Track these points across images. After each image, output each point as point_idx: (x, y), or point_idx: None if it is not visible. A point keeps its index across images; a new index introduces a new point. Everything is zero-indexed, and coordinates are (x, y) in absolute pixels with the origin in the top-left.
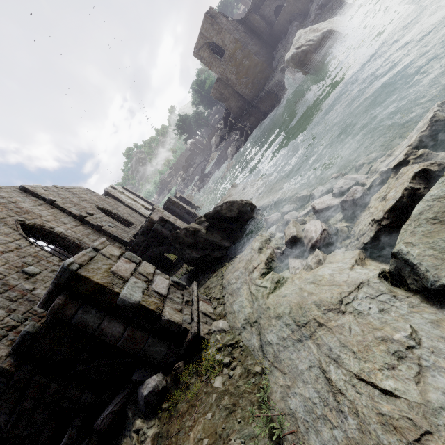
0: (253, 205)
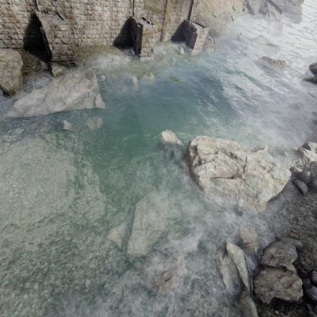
0: (8, 94)
